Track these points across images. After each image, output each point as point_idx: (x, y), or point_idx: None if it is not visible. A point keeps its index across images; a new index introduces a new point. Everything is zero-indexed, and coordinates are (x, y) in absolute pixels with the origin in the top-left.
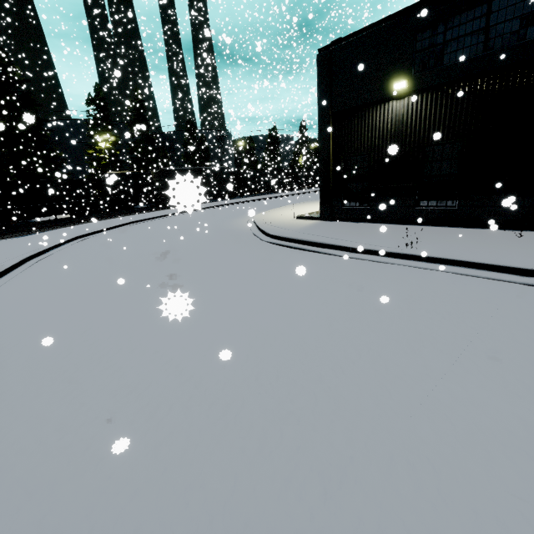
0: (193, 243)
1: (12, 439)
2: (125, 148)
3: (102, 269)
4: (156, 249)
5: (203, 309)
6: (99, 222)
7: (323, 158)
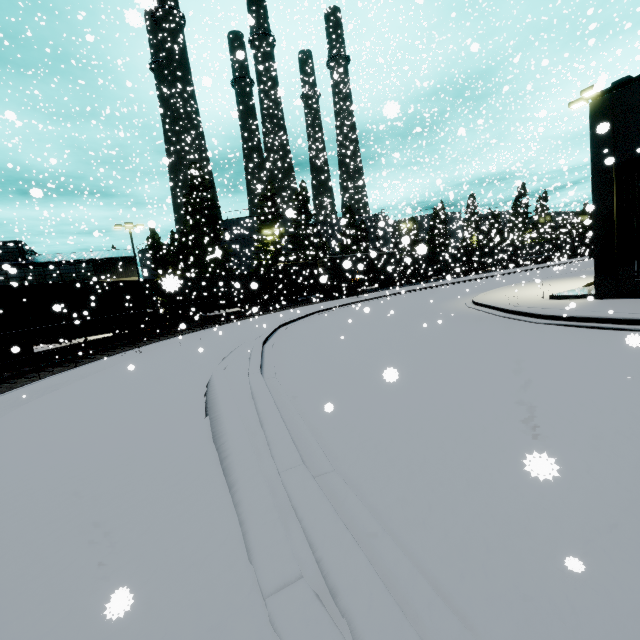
0: (431, 327)
1: (580, 505)
2: (285, 240)
3: (362, 352)
4: (392, 333)
5: (594, 390)
6: (279, 313)
7: (600, 220)
